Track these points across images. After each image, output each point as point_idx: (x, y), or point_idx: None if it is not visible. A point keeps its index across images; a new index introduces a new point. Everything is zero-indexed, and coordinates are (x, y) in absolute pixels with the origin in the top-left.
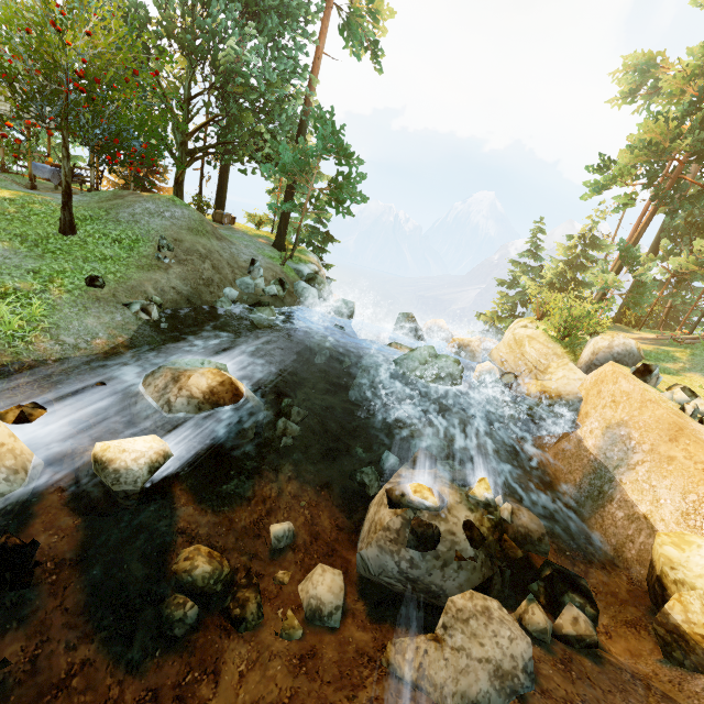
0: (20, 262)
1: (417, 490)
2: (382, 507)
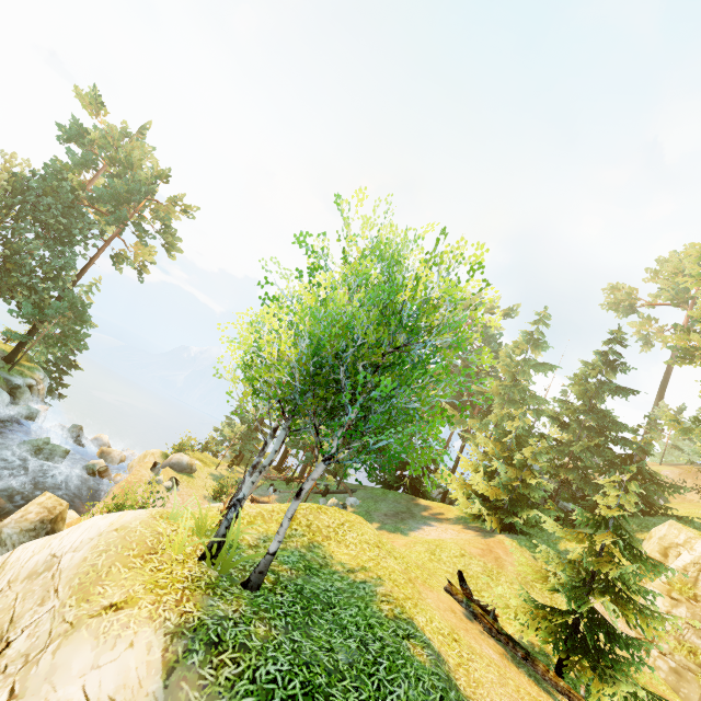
0: None
1: None
2: None
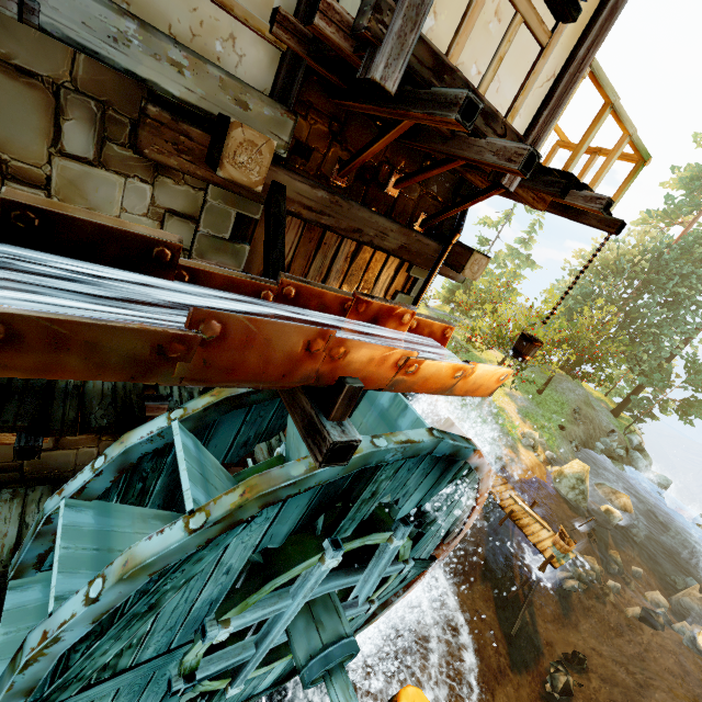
0: (536, 409)
1: None
2: (694, 589)
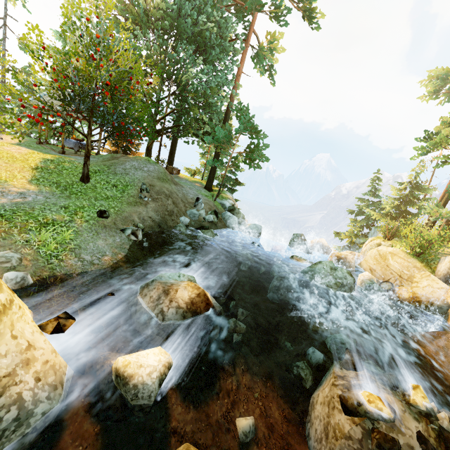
0: (56, 200)
1: (370, 399)
2: (335, 411)
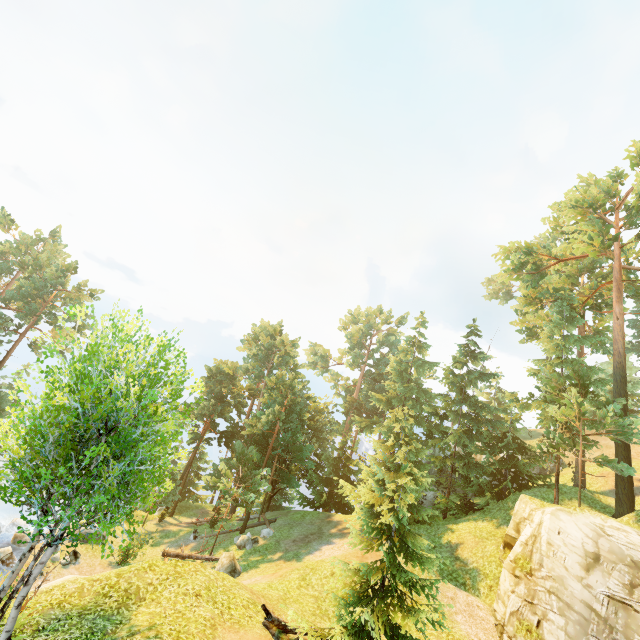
0: None
1: None
2: None
